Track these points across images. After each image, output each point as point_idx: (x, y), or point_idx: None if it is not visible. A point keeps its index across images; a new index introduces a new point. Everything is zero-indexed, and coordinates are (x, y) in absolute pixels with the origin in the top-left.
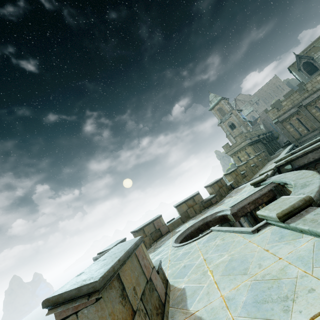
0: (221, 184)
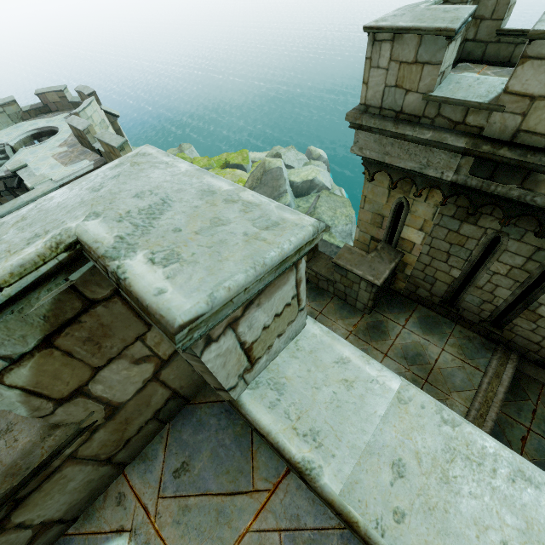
0: (81, 134)
